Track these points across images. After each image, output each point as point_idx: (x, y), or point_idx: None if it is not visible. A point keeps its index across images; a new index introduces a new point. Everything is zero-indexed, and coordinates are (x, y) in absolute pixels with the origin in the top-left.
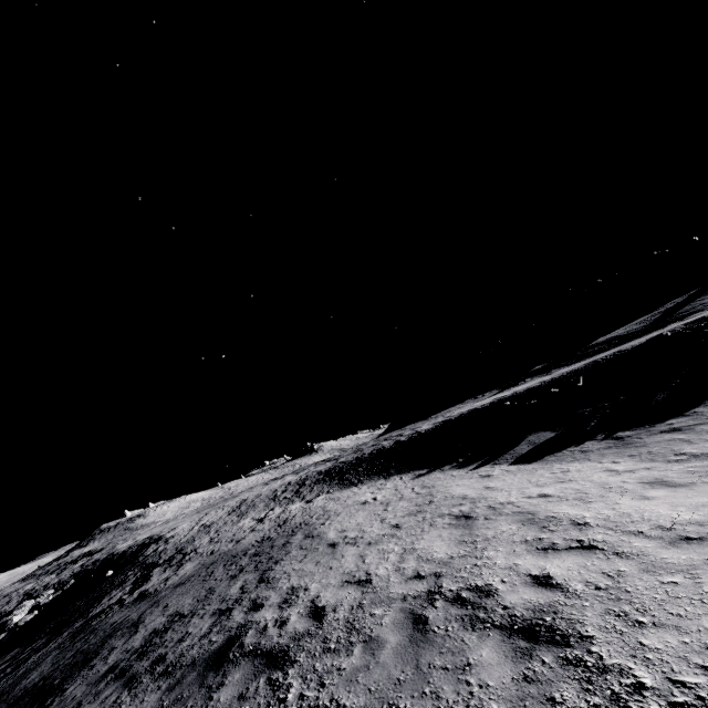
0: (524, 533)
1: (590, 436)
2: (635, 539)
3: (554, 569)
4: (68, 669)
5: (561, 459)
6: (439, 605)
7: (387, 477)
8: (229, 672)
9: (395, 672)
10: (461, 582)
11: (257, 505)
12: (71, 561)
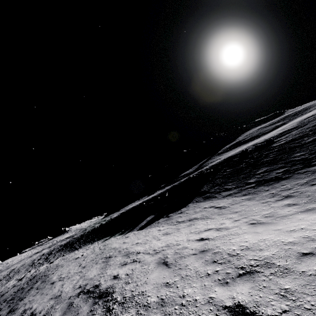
0: (122, 260)
1: (163, 216)
2: (146, 255)
3: (121, 271)
4: None
5: (151, 226)
6: (80, 296)
7: (93, 242)
8: None
9: None
10: (92, 285)
11: (20, 270)
12: None
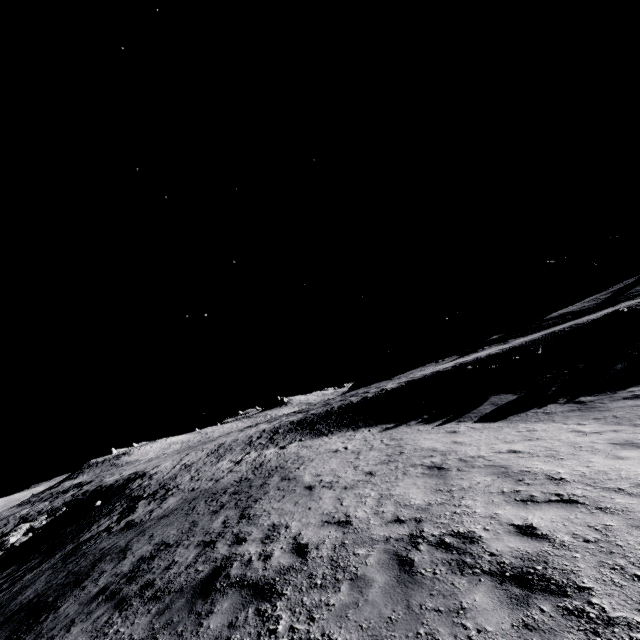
0: (500, 485)
1: (551, 399)
2: (616, 495)
3: (537, 520)
4: (60, 588)
5: (525, 419)
6: (423, 549)
7: (356, 429)
8: (217, 600)
9: (386, 610)
10: (443, 528)
11: (234, 448)
12: (63, 491)
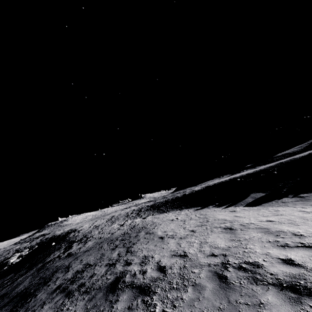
0: (267, 238)
1: (284, 195)
2: None
3: (293, 256)
4: (37, 285)
5: (272, 205)
6: (231, 270)
7: (181, 209)
8: (120, 294)
9: (216, 303)
10: (239, 259)
11: (119, 218)
12: (35, 237)
